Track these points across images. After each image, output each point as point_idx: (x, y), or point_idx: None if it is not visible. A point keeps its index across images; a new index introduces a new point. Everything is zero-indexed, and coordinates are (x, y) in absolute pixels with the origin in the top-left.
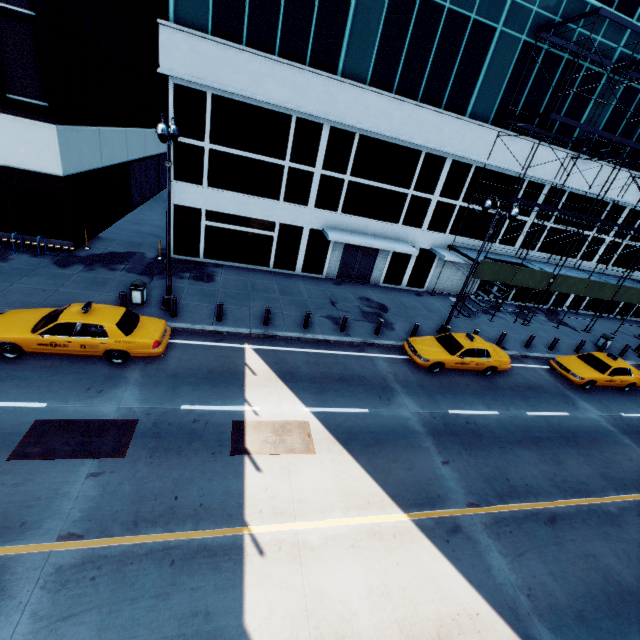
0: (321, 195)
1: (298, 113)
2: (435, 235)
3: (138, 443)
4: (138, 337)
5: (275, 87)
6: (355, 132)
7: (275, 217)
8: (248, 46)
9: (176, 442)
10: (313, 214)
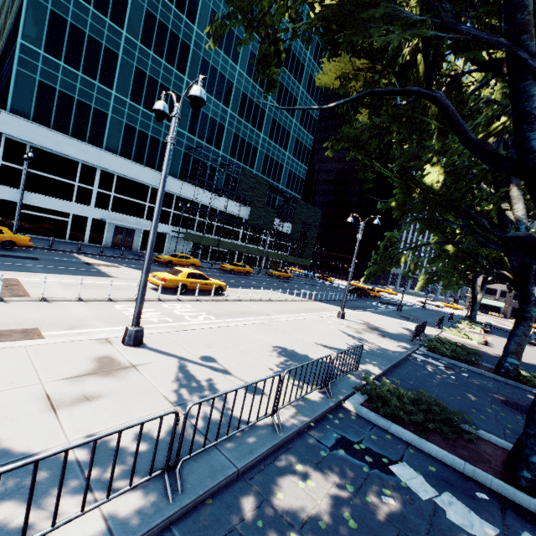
0: (98, 201)
1: (83, 161)
2: (164, 225)
3: (44, 260)
4: (20, 236)
5: (70, 149)
6: (115, 174)
7: (70, 210)
8: (54, 129)
9: (61, 261)
10: (94, 210)
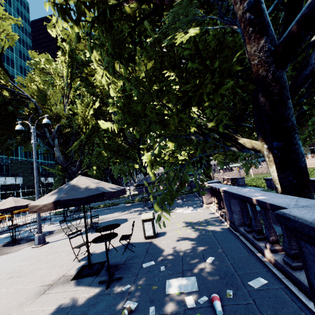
0: None
1: None
2: None
3: None
4: None
5: None
6: None
7: None
8: None
9: None
10: None
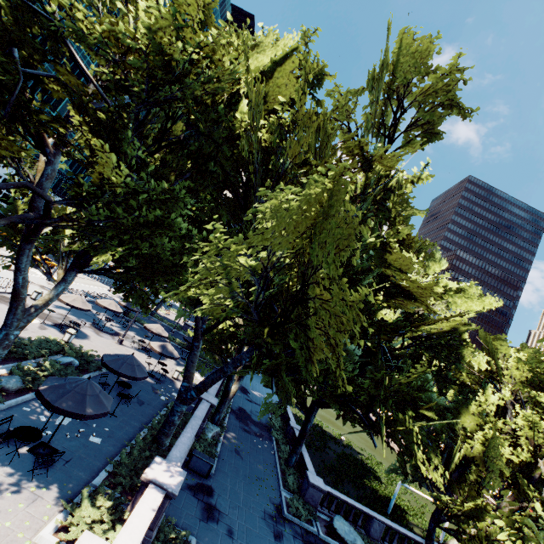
0: None
1: None
2: None
3: None
4: None
5: None
6: None
7: None
8: None
9: None
10: None
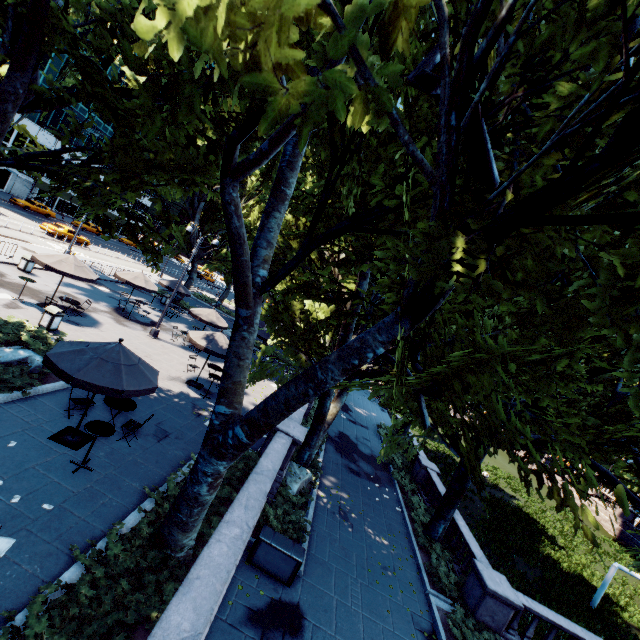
0: None
1: None
2: None
3: None
4: None
5: None
6: None
7: None
8: None
9: None
10: None
